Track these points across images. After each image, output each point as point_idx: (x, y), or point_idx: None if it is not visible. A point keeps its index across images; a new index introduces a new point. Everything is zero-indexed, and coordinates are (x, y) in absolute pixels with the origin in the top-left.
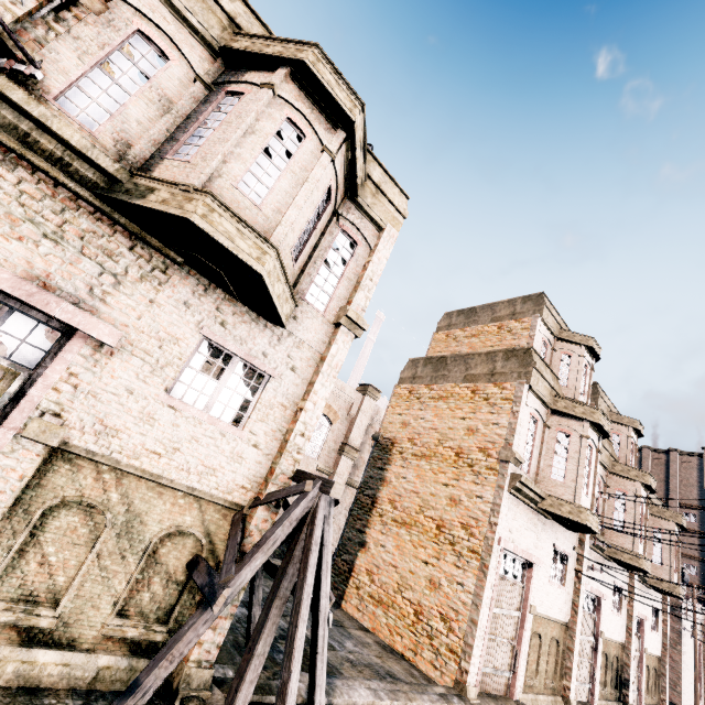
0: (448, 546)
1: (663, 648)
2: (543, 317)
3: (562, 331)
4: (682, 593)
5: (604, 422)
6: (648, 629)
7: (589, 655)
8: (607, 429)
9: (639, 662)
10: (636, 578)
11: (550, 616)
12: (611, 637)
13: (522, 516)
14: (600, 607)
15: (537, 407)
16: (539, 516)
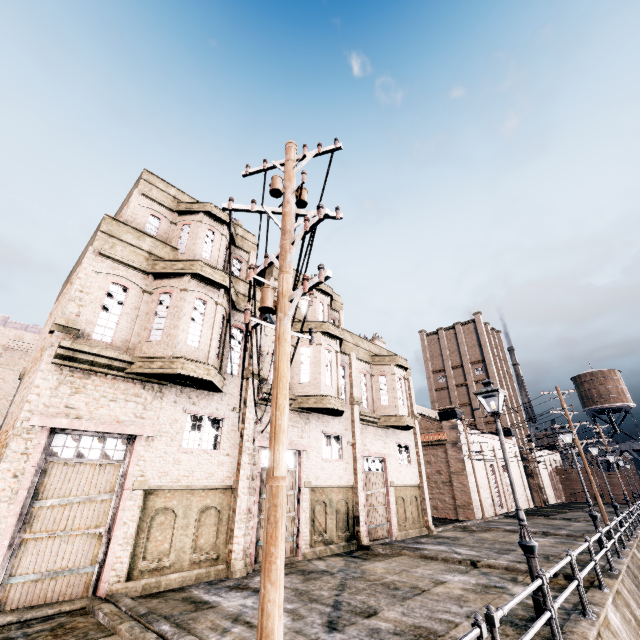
0: (0, 453)
1: (420, 476)
2: (140, 190)
3: (180, 204)
4: (410, 421)
5: (212, 273)
6: (394, 465)
7: (291, 509)
8: (221, 279)
9: (386, 497)
10: (357, 423)
11: (187, 485)
12: (327, 483)
13: (102, 387)
14: (301, 459)
15: (121, 273)
16: (146, 384)
